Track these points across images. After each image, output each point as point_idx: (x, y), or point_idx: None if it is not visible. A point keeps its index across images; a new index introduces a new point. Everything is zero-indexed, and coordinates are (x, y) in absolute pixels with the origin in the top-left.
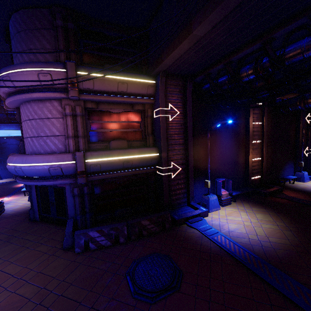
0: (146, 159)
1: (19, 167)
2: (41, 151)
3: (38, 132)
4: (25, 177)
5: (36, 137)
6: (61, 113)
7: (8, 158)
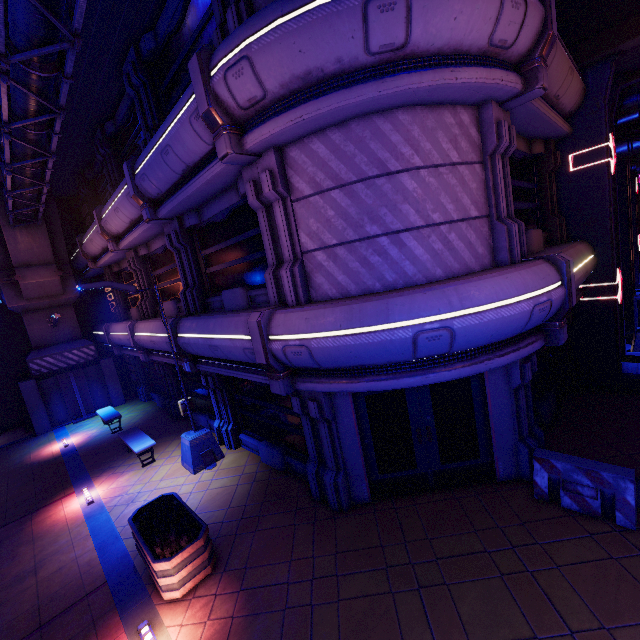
0: (592, 266)
1: (442, 327)
2: (435, 272)
3: (424, 213)
4: (409, 364)
5: (419, 230)
6: (477, 148)
7: (340, 313)
